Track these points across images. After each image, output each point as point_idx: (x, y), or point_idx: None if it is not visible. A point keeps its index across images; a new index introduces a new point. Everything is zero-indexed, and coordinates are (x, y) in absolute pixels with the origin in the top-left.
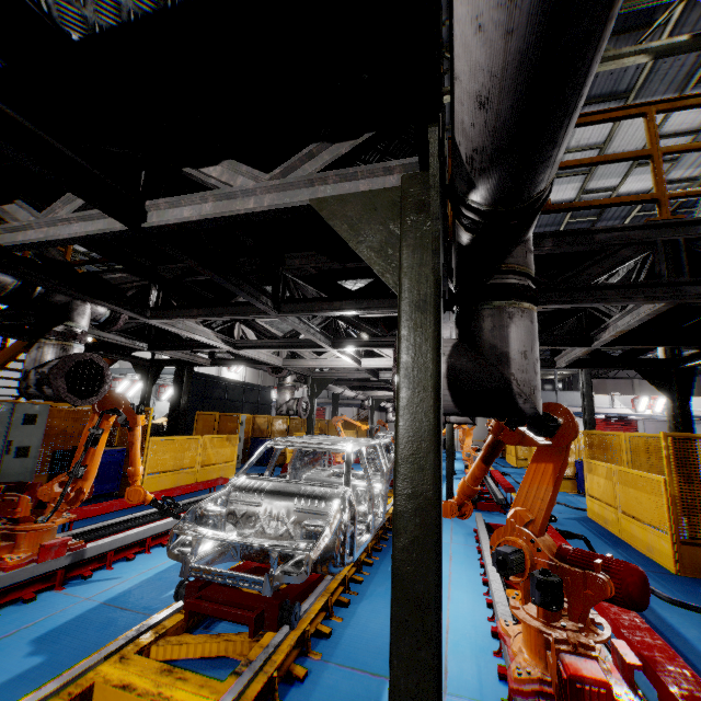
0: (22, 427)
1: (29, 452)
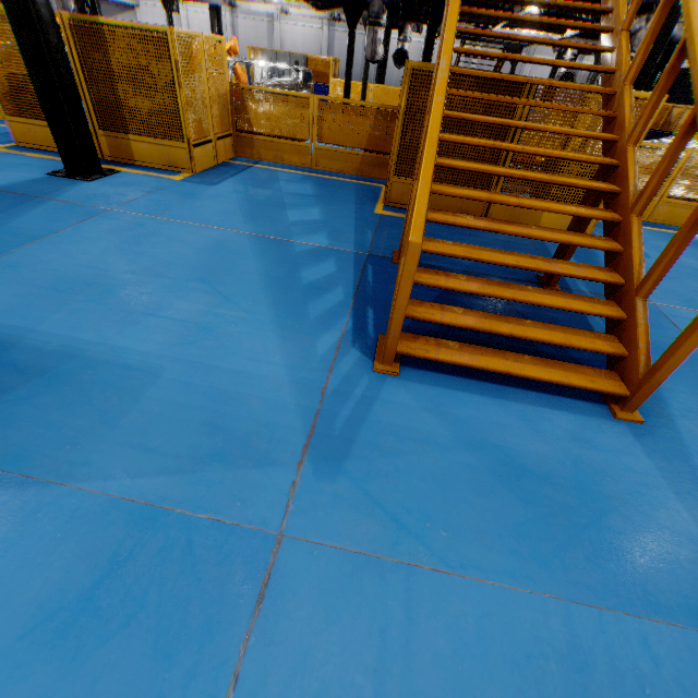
0: None
1: None
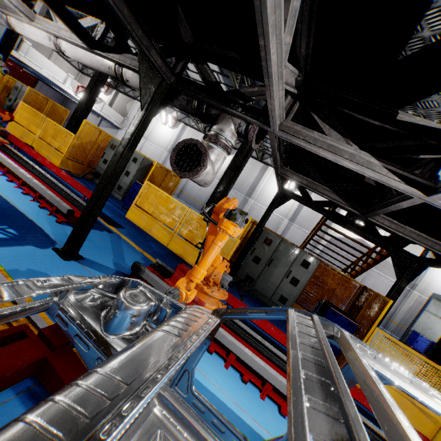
0: (299, 266)
1: (296, 283)
